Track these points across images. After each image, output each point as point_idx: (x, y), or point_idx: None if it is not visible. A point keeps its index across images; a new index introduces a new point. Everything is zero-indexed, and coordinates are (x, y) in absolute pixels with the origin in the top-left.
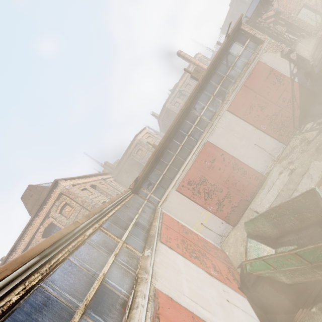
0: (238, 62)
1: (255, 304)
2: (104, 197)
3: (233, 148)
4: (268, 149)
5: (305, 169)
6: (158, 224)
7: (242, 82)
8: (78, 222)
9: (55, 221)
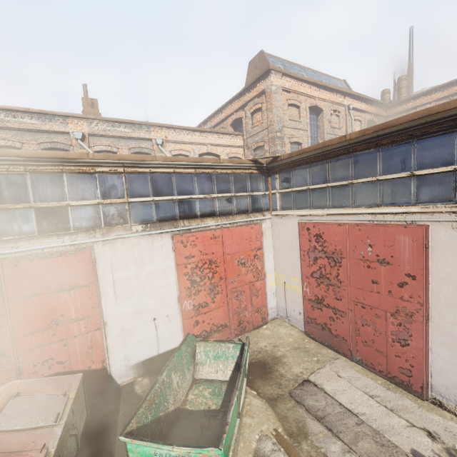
0: None
1: None
2: (308, 137)
3: (452, 299)
4: None
5: None
6: (212, 225)
7: None
8: (88, 155)
9: (244, 119)
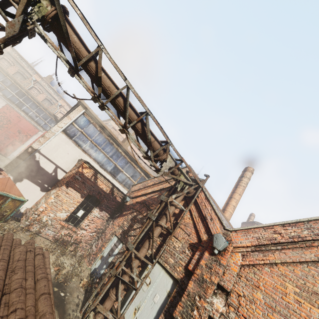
0: None
1: None
2: None
3: None
4: None
5: None
6: (22, 114)
7: None
8: (8, 72)
9: None
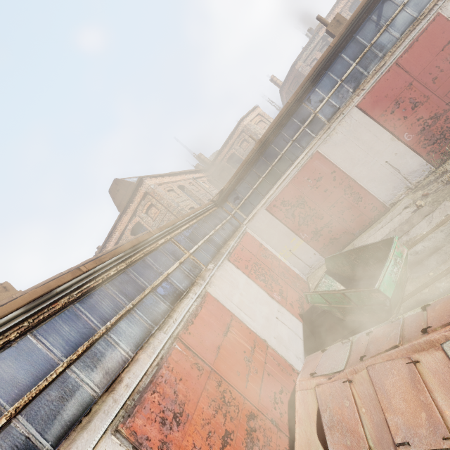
0: (399, 17)
1: (310, 329)
2: (193, 202)
3: (351, 165)
4: (406, 170)
5: (432, 209)
6: (234, 244)
7: (395, 57)
8: (152, 233)
9: (141, 221)
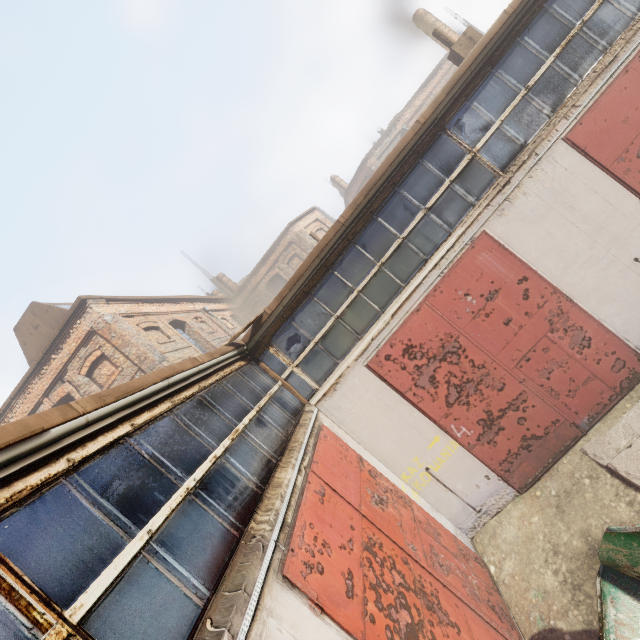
0: None
1: None
2: (199, 352)
3: (561, 264)
4: None
5: None
6: (295, 478)
7: (636, 46)
8: None
9: (75, 392)
